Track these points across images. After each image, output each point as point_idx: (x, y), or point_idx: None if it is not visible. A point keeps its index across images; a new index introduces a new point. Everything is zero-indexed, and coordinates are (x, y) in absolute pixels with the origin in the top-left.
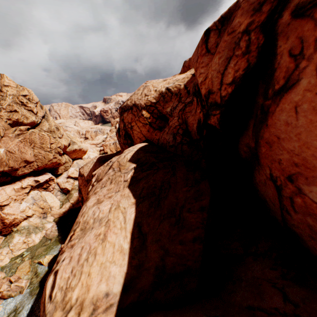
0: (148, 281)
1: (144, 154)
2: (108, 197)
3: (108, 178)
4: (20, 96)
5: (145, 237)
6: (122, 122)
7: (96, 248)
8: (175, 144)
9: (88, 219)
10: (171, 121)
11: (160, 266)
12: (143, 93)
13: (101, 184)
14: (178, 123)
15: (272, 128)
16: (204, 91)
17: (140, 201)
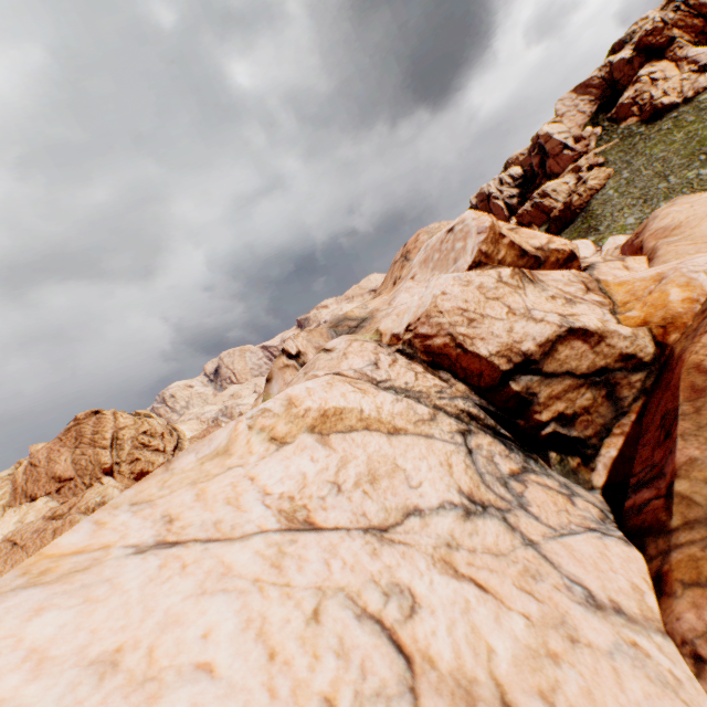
0: None
1: None
2: None
3: None
4: (140, 435)
5: None
6: None
7: None
8: None
9: None
10: None
11: None
12: None
13: None
14: None
15: None
16: None
17: None
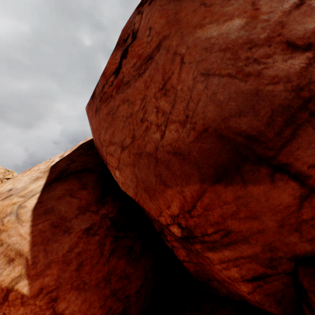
0: None
1: None
2: None
3: None
4: (5, 179)
5: None
6: None
7: None
8: None
9: None
10: None
11: None
12: None
13: None
14: None
15: None
16: None
17: None
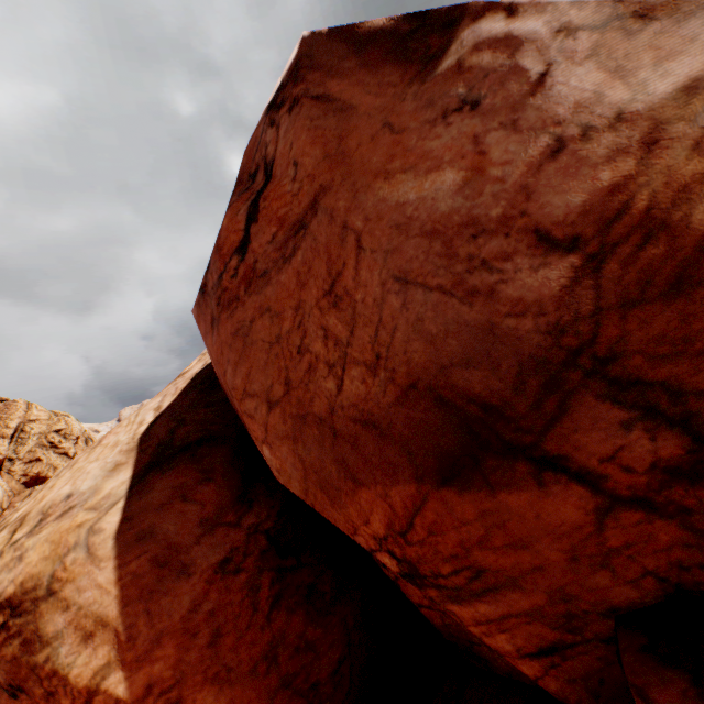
0: None
1: None
2: None
3: None
4: (52, 432)
5: None
6: None
7: None
8: None
9: None
10: None
11: None
12: None
13: None
14: None
15: None
16: None
17: None
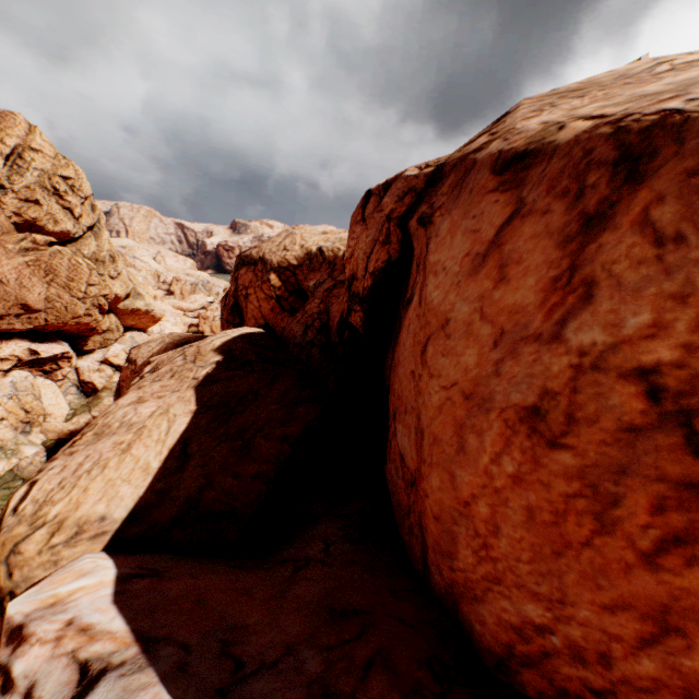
0: (170, 514)
1: (244, 345)
2: (157, 397)
3: (171, 368)
4: (56, 176)
5: (188, 459)
6: (235, 282)
7: (110, 459)
8: (302, 343)
9: (113, 421)
10: (309, 303)
11: (194, 498)
12: (283, 243)
13: (156, 376)
14: (318, 310)
15: (399, 347)
16: (349, 273)
17: (203, 411)
